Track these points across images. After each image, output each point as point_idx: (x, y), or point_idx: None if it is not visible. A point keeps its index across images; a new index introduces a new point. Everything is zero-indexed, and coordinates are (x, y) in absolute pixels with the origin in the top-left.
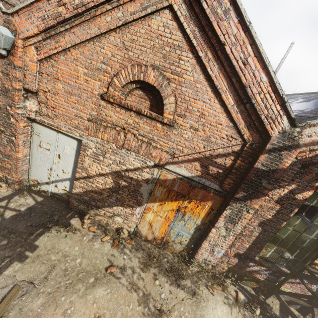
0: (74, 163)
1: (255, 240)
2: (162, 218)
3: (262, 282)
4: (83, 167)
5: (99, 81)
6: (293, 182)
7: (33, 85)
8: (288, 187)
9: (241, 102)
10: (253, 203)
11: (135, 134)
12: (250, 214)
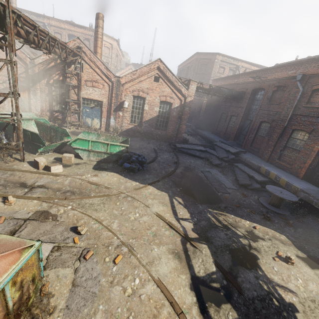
0: None
1: (49, 103)
2: None
3: (62, 119)
4: None
5: None
6: (46, 78)
7: None
8: (45, 80)
9: (17, 55)
10: (37, 87)
11: None
12: (38, 91)
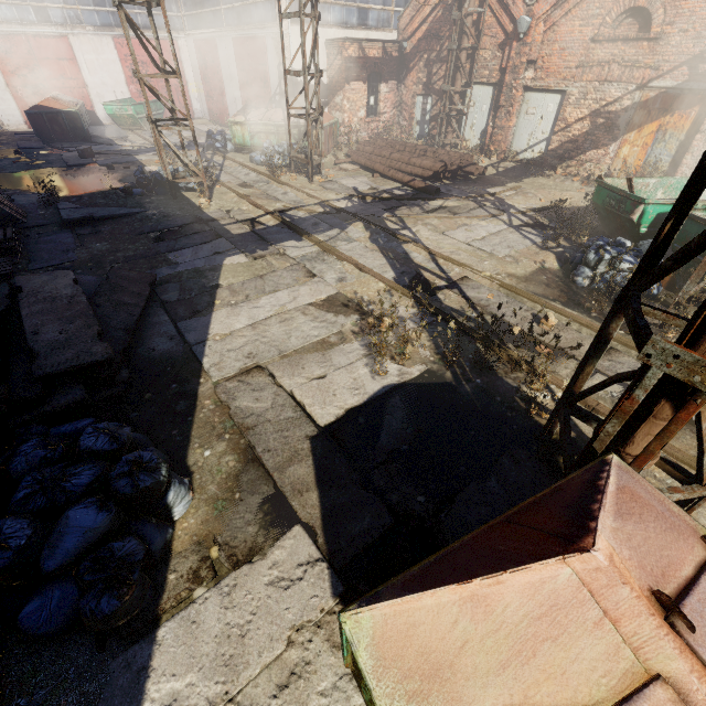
0: (554, 120)
1: None
2: (638, 148)
3: None
4: (563, 118)
5: (592, 26)
6: None
7: (535, 55)
8: None
9: None
10: None
11: (619, 63)
12: None
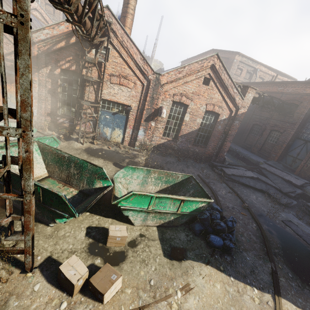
0: None
1: (51, 103)
2: None
3: (69, 128)
4: None
5: None
6: (49, 65)
7: None
8: (48, 68)
9: None
10: (33, 78)
11: None
12: (35, 84)
